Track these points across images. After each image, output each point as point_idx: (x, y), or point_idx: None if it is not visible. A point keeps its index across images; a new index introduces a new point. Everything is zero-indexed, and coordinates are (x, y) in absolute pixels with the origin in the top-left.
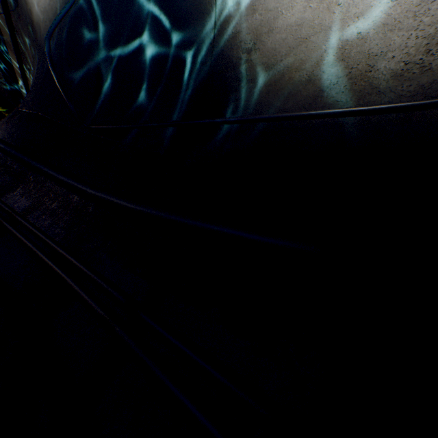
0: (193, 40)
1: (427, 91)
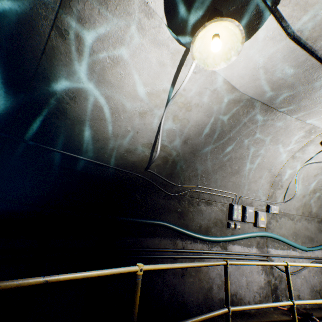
0: (14, 40)
1: (124, 165)
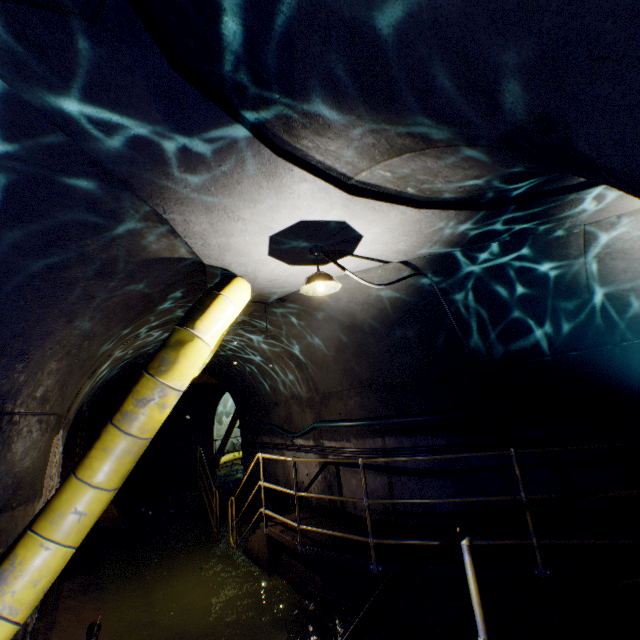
0: (567, 288)
1: None
